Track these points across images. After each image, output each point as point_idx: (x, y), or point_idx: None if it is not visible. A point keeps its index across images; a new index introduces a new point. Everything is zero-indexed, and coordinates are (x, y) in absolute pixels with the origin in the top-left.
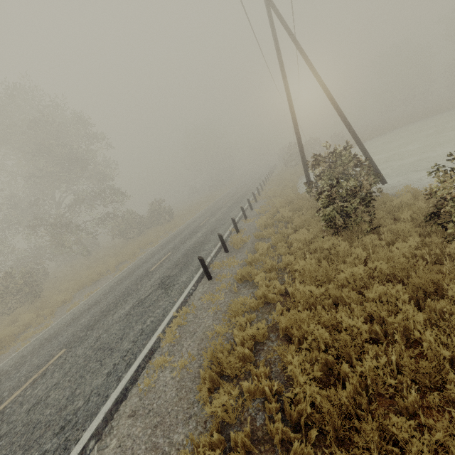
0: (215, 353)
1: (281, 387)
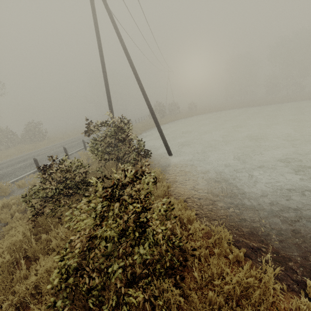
0: None
1: None
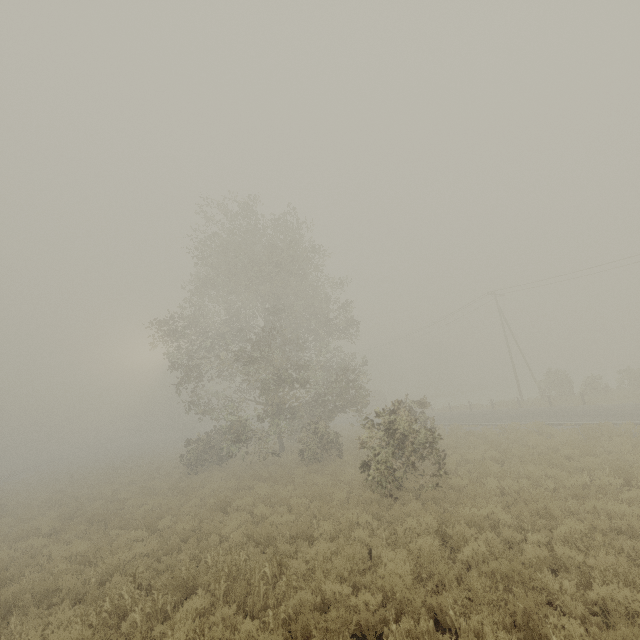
0: None
1: None
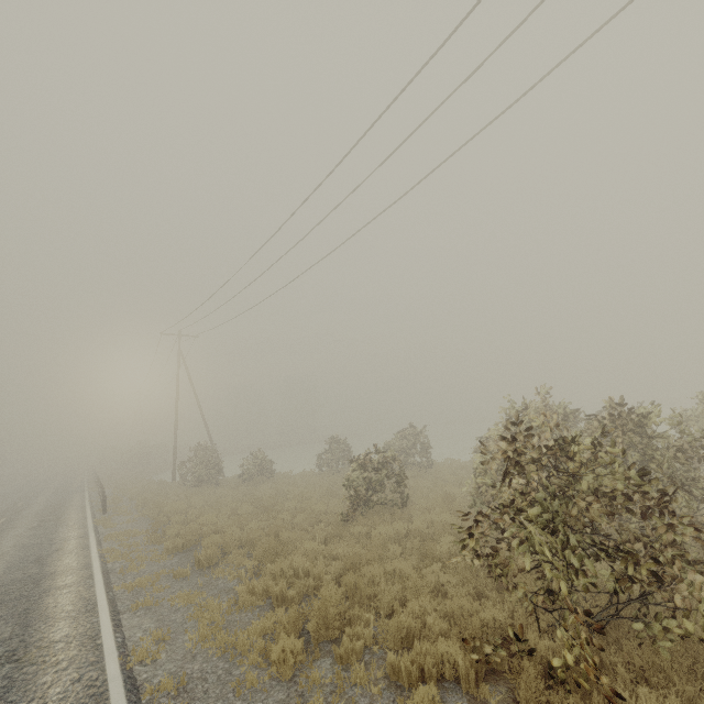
0: (160, 503)
1: (188, 508)
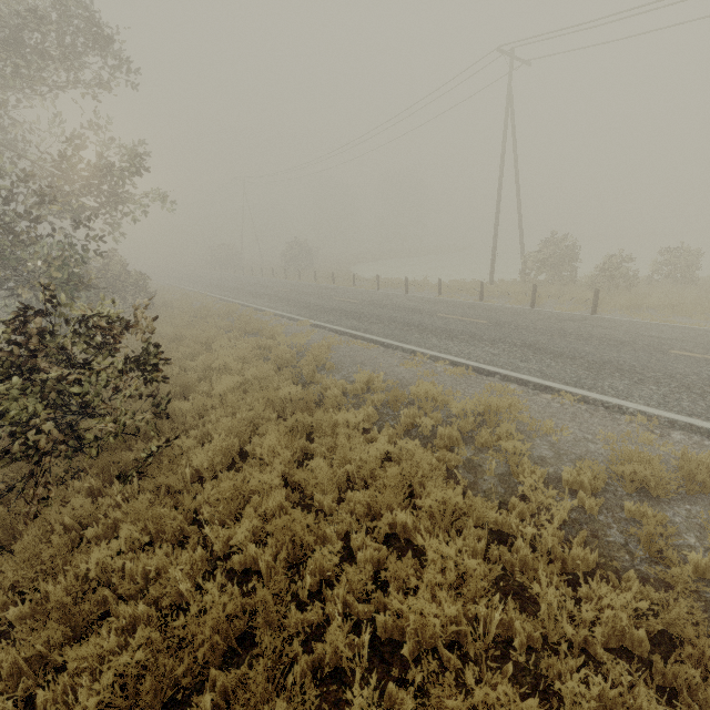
0: None
1: None
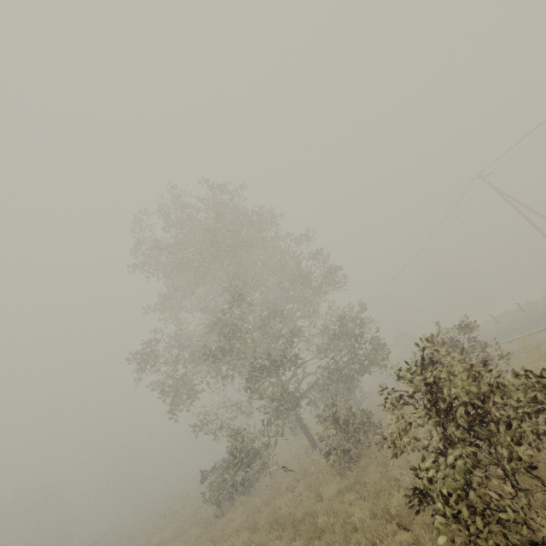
0: None
1: None
